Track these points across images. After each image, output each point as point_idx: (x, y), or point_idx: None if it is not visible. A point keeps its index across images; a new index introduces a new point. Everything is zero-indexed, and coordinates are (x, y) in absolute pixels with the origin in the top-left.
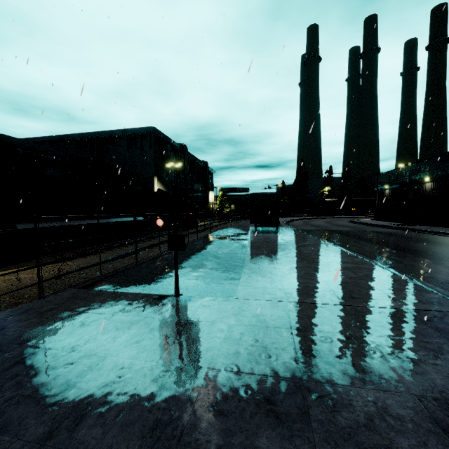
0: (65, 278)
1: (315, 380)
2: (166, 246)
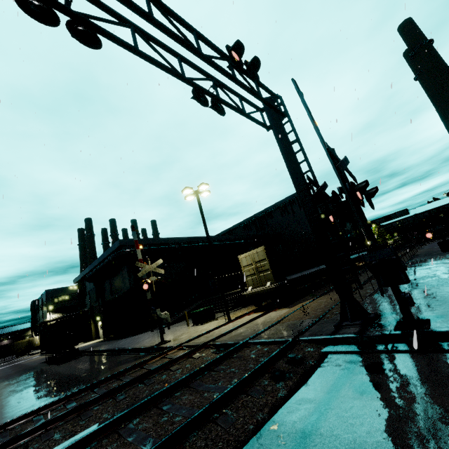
0: (355, 295)
1: None
2: None
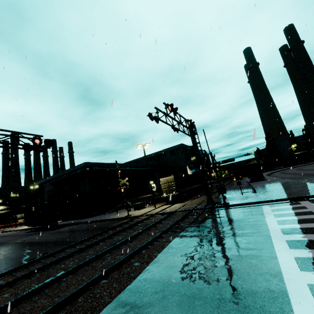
0: None
1: (274, 194)
2: None
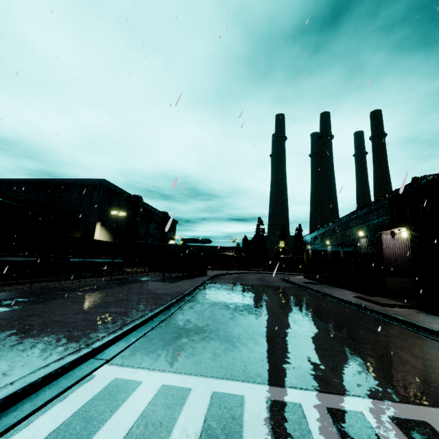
0: None
1: None
2: (23, 286)
